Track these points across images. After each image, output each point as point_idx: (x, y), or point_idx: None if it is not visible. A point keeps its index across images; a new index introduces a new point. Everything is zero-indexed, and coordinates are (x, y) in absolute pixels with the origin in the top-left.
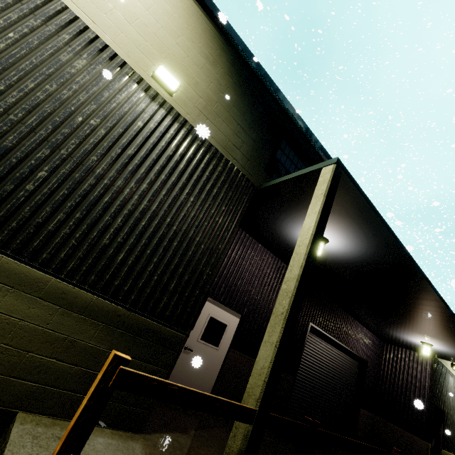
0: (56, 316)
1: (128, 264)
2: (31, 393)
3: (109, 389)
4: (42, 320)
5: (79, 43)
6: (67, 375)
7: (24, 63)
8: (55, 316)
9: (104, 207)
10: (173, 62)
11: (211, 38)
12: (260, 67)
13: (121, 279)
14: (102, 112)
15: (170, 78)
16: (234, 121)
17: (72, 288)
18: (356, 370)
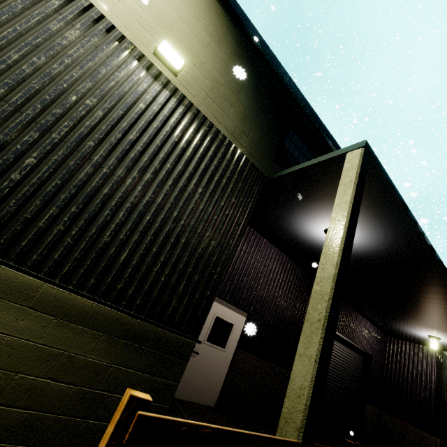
0: (50, 328)
1: (132, 264)
2: (21, 422)
3: (124, 445)
4: (33, 333)
5: (71, 11)
6: (65, 396)
7: (6, 30)
8: (48, 328)
9: (104, 199)
10: (177, 39)
11: (216, 14)
12: (267, 49)
13: (125, 282)
14: (99, 91)
15: (175, 55)
16: (242, 106)
17: (68, 295)
18: (361, 365)
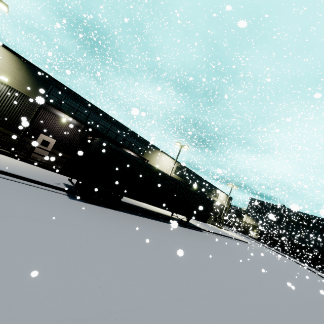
0: None
1: (3, 120)
2: None
3: None
4: None
5: None
6: None
7: None
8: None
9: None
10: (6, 73)
11: (18, 62)
12: (38, 68)
13: (2, 123)
14: None
15: (5, 79)
16: (30, 85)
17: None
18: None
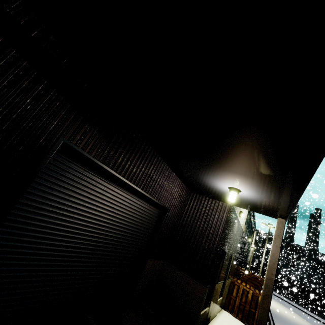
0: None
1: None
2: None
3: None
4: None
5: None
6: None
7: None
8: None
9: None
10: None
11: None
12: None
13: None
14: None
15: None
16: None
17: None
18: (154, 219)
